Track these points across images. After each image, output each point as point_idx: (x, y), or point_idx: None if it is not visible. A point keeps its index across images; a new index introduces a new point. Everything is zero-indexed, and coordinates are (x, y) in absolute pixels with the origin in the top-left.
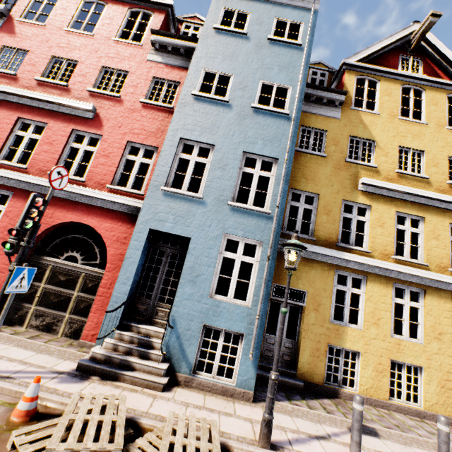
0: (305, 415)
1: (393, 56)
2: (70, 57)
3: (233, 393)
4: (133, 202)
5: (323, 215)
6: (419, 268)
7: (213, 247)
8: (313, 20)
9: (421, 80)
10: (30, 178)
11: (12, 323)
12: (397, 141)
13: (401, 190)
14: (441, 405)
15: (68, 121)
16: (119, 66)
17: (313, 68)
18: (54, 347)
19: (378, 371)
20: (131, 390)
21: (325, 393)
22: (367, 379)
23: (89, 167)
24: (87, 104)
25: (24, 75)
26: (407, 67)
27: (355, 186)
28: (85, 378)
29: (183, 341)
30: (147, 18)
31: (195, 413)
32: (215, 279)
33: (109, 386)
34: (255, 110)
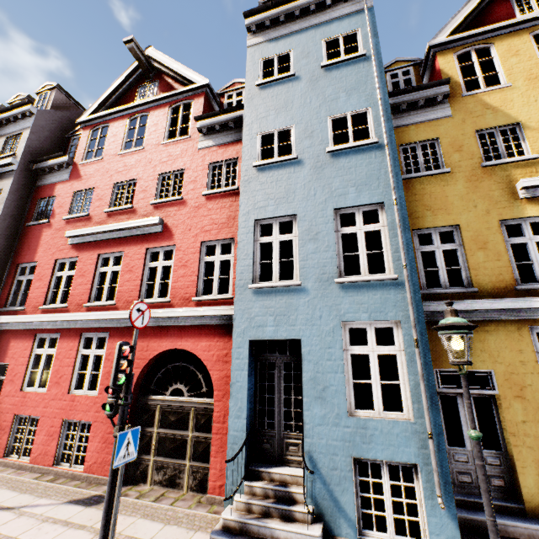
0: None
1: (501, 3)
2: (129, 178)
3: None
4: (224, 310)
5: (477, 252)
6: None
7: (333, 345)
8: (370, 19)
9: None
10: (119, 314)
11: (136, 481)
12: None
13: None
14: None
15: (141, 241)
16: (173, 167)
17: (390, 71)
18: (181, 510)
19: None
20: None
21: None
22: None
23: (170, 284)
24: (154, 219)
25: (95, 212)
26: (530, 7)
27: (513, 196)
28: None
29: (331, 487)
30: (190, 105)
31: None
32: (349, 388)
33: None
34: (332, 154)
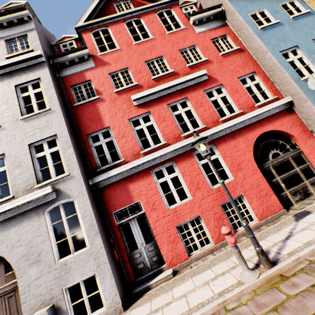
0: None
1: None
2: (155, 56)
3: None
4: (282, 101)
5: None
6: None
7: None
8: None
9: None
10: (220, 127)
11: (286, 208)
12: None
13: None
14: None
15: (196, 88)
16: (186, 45)
17: None
18: None
19: None
20: None
21: None
22: None
23: (233, 104)
24: (202, 71)
25: (141, 81)
26: None
27: None
28: None
29: None
30: None
31: None
32: None
33: None
34: (293, 19)
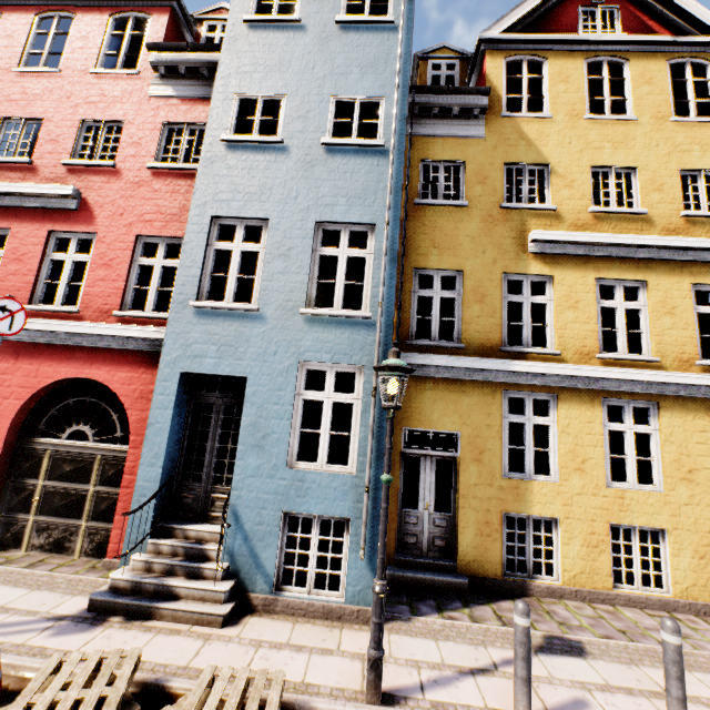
0: (461, 635)
1: (568, 10)
2: (29, 115)
3: (341, 614)
4: (156, 333)
5: (474, 305)
6: (645, 367)
7: (285, 387)
8: None
9: (620, 43)
10: None
11: (4, 546)
12: (588, 158)
13: (600, 241)
14: (701, 586)
15: (41, 219)
16: (106, 114)
17: (434, 59)
18: (63, 576)
19: (590, 546)
20: (169, 633)
21: (507, 591)
22: (574, 560)
23: (83, 288)
24: (64, 187)
25: None
26: (594, 26)
27: (522, 248)
28: (98, 623)
29: (254, 543)
30: None
31: (270, 657)
32: (295, 437)
33: (134, 631)
34: (328, 149)
